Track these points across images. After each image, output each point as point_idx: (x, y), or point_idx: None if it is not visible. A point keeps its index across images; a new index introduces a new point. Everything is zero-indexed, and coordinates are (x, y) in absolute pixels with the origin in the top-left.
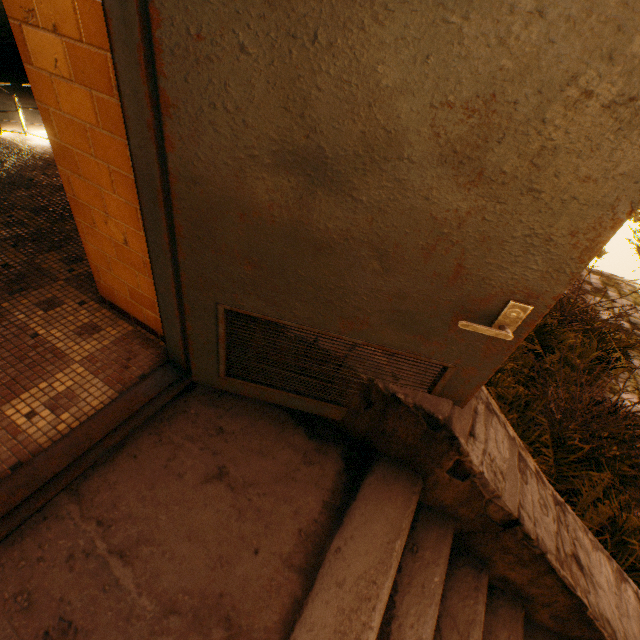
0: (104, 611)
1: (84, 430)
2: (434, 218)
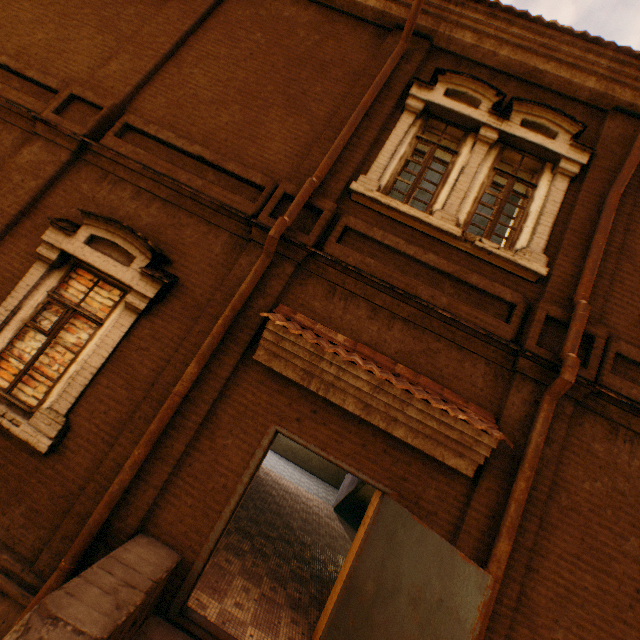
0: None
1: None
2: (404, 631)
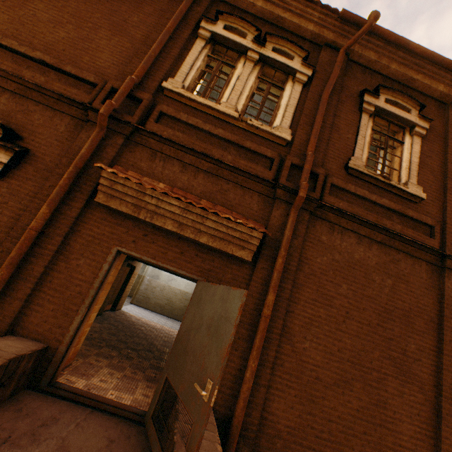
0: (62, 425)
1: (113, 400)
2: (203, 344)
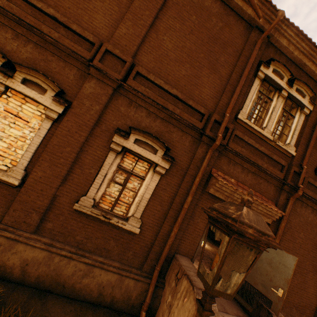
0: None
1: None
2: (266, 270)
